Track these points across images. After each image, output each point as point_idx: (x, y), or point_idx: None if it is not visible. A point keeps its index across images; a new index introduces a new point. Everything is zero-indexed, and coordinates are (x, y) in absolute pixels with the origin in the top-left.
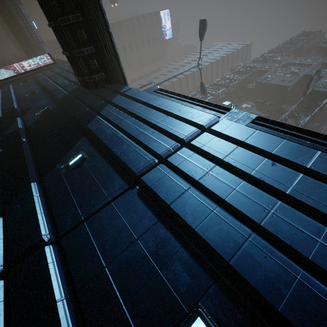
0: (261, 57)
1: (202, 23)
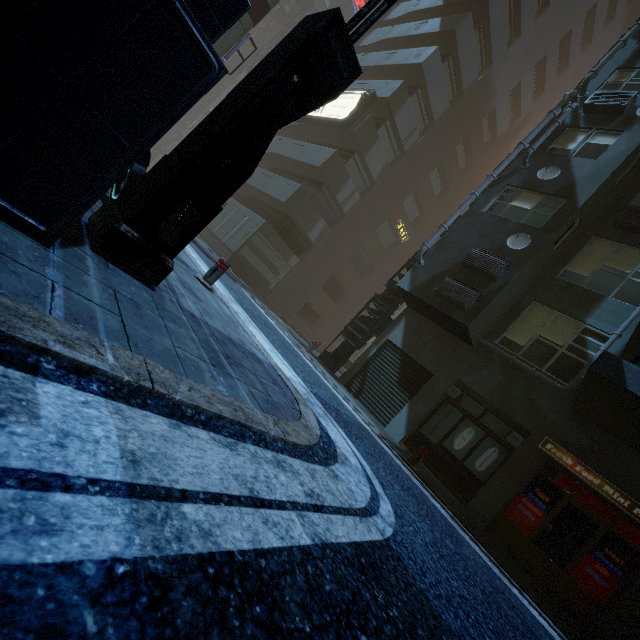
0: None
1: None
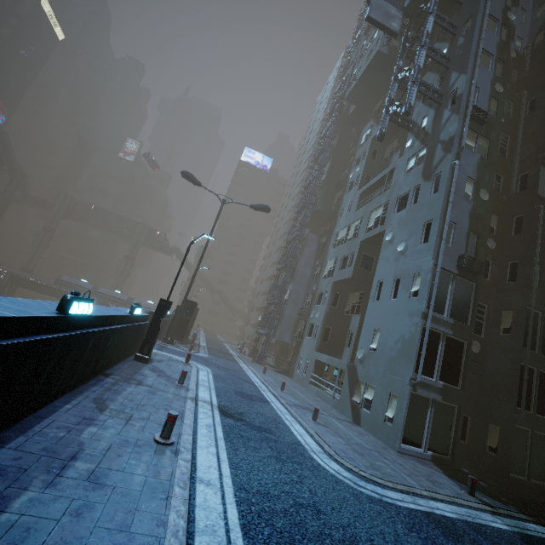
0: (349, 56)
1: (184, 176)
